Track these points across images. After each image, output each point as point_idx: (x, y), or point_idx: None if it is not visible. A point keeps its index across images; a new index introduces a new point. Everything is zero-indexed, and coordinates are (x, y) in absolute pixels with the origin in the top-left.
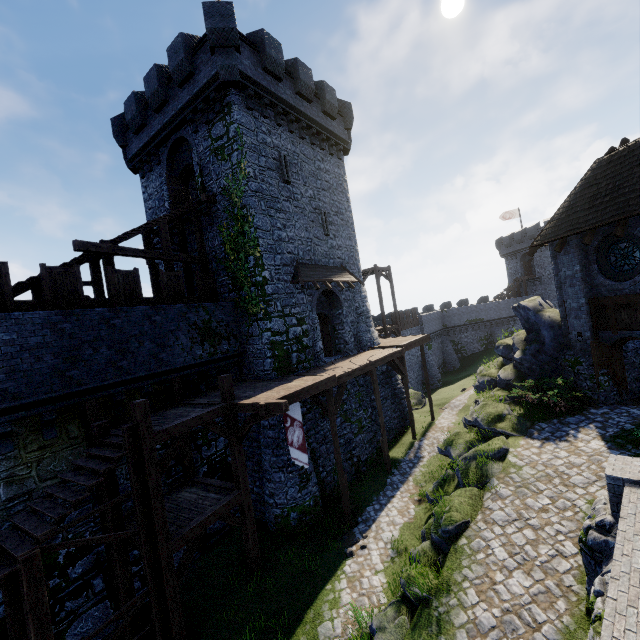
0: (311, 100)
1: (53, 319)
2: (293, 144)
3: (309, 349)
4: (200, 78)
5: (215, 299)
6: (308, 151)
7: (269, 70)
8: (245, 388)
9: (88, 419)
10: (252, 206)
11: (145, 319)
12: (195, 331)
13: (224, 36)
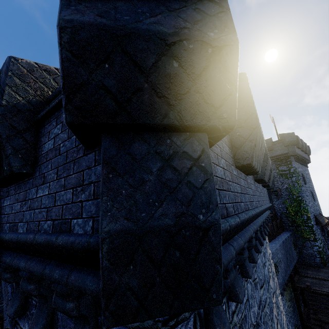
0: (304, 151)
1: (282, 244)
2: (301, 168)
3: (325, 253)
4: (276, 152)
5: (283, 228)
6: (303, 168)
7: (298, 147)
8: (320, 271)
9: (293, 280)
10: (303, 196)
11: (288, 241)
12: (293, 244)
13: (292, 142)
